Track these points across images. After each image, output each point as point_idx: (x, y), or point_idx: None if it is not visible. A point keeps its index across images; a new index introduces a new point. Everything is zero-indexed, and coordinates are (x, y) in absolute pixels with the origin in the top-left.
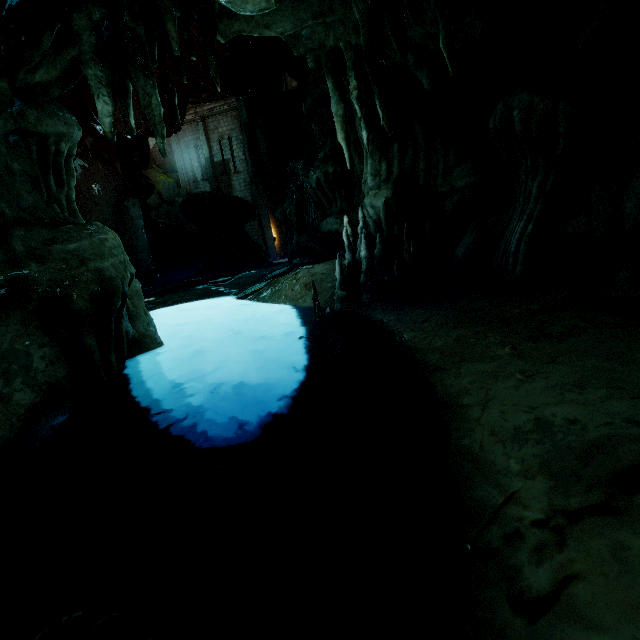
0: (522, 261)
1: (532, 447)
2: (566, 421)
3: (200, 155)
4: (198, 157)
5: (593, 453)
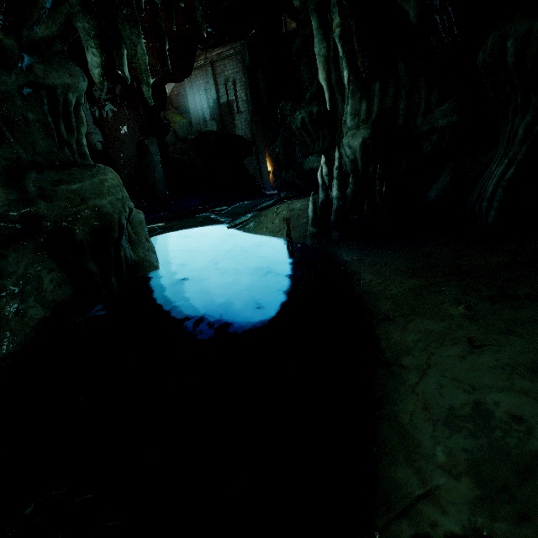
0: (497, 207)
1: (464, 438)
2: (509, 416)
3: (209, 97)
4: (207, 99)
5: (535, 470)
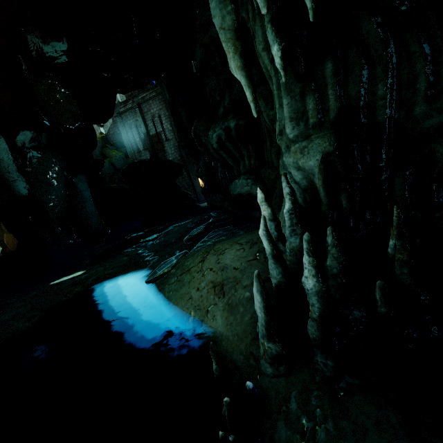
0: None
1: None
2: None
3: (140, 132)
4: (138, 134)
5: None
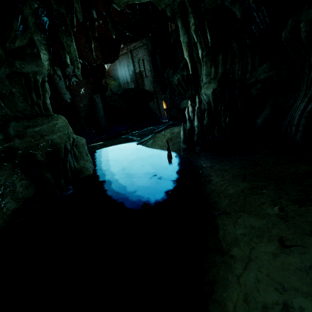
0: (302, 130)
1: None
2: None
3: (129, 70)
4: (128, 71)
5: None
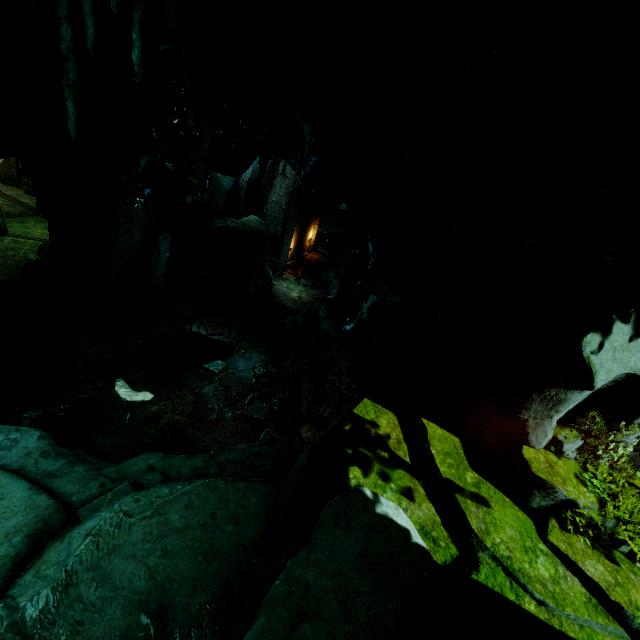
0: None
1: None
2: None
3: None
4: None
5: None
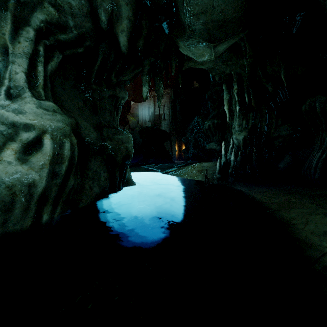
0: (319, 171)
1: None
2: None
3: (149, 111)
4: (148, 112)
5: None
